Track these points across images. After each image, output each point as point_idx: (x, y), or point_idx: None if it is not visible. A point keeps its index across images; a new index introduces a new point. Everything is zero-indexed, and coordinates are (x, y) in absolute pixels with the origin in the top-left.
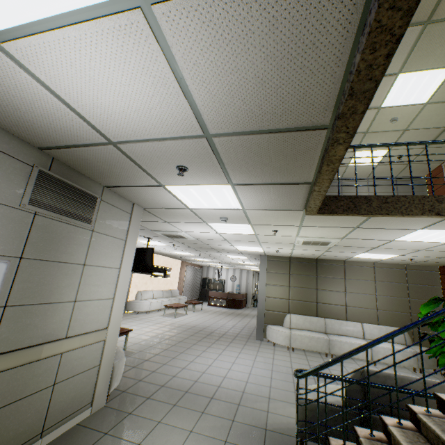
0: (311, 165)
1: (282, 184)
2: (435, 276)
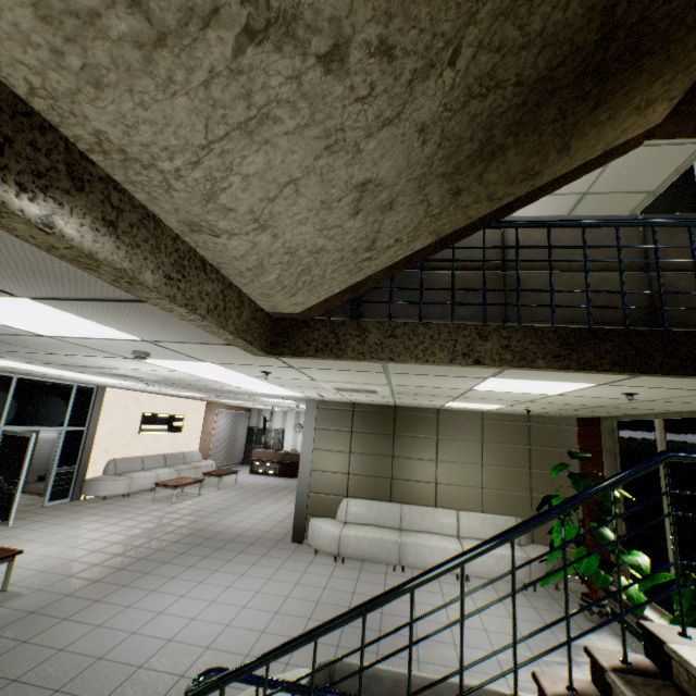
0: None
1: None
2: None
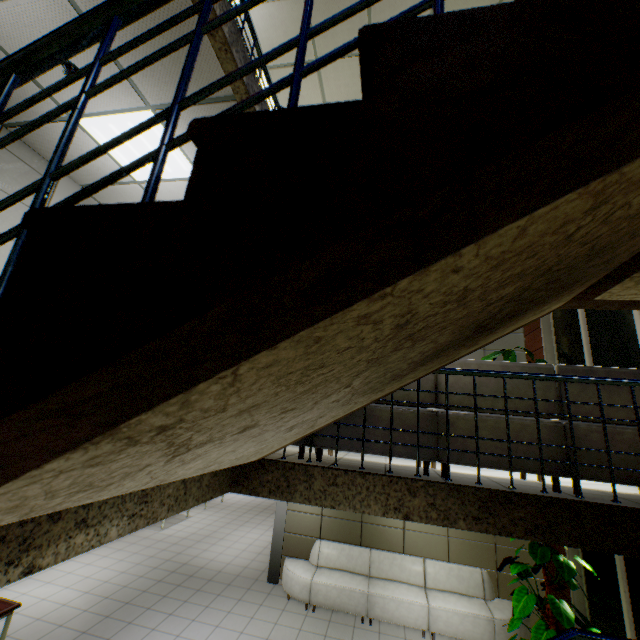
0: (211, 52)
1: (208, 104)
2: (519, 339)
